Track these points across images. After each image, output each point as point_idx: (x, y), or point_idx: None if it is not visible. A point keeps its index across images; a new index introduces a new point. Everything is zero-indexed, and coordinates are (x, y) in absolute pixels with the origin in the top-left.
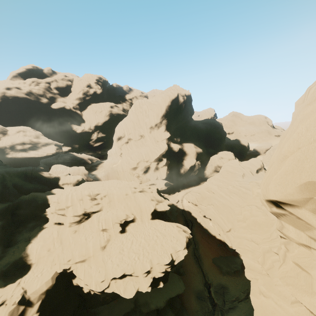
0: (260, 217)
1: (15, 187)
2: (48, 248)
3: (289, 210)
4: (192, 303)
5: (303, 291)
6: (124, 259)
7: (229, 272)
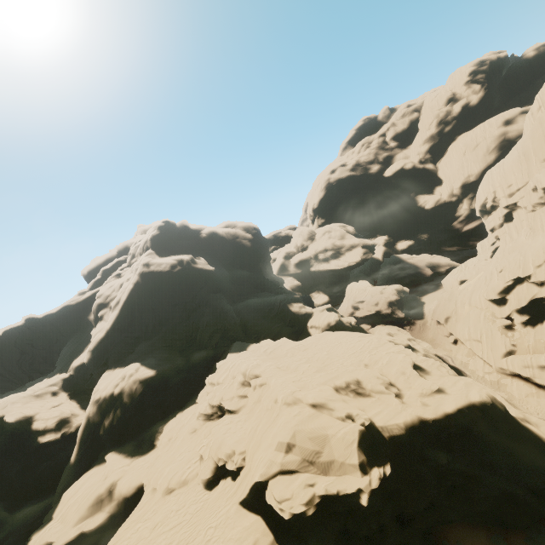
0: None
1: (245, 326)
2: (172, 435)
3: None
4: None
5: None
6: None
7: None
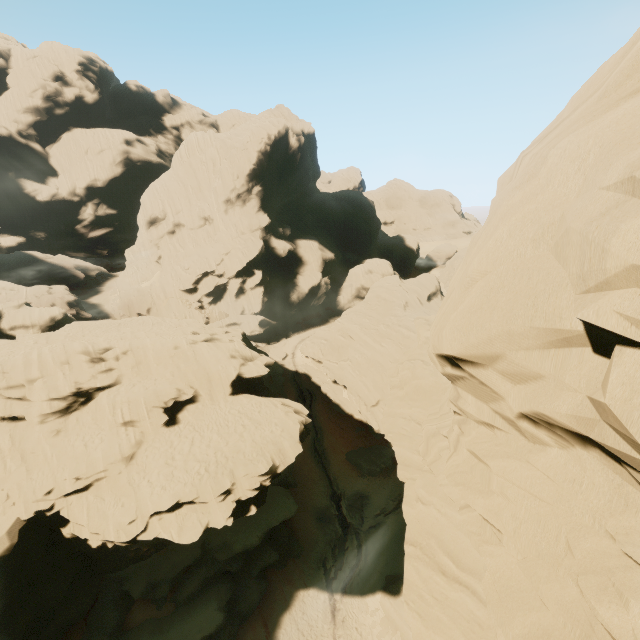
0: (427, 380)
1: None
2: None
3: (469, 371)
4: (310, 530)
5: (477, 491)
6: (176, 475)
7: (373, 471)
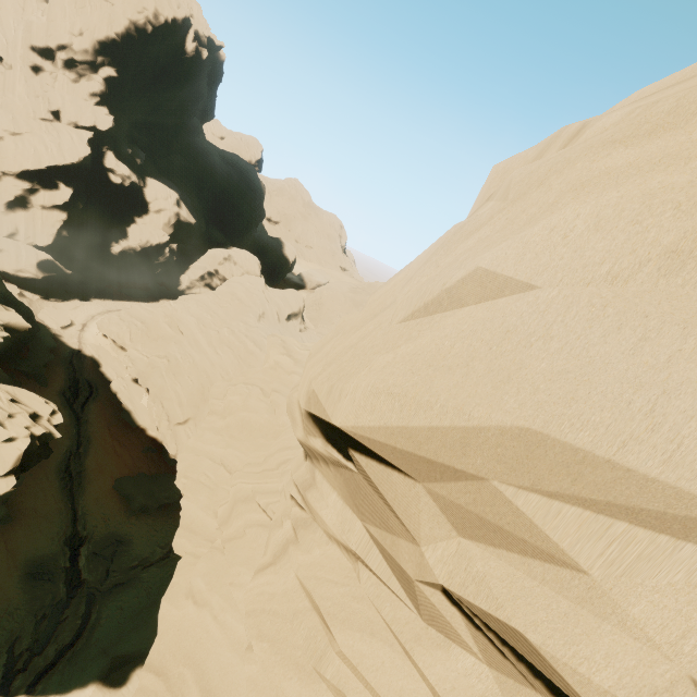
0: (260, 416)
1: None
2: None
3: (367, 470)
4: (5, 594)
5: (292, 664)
6: None
7: (149, 507)
